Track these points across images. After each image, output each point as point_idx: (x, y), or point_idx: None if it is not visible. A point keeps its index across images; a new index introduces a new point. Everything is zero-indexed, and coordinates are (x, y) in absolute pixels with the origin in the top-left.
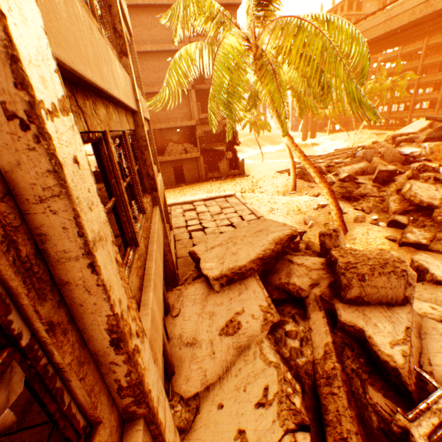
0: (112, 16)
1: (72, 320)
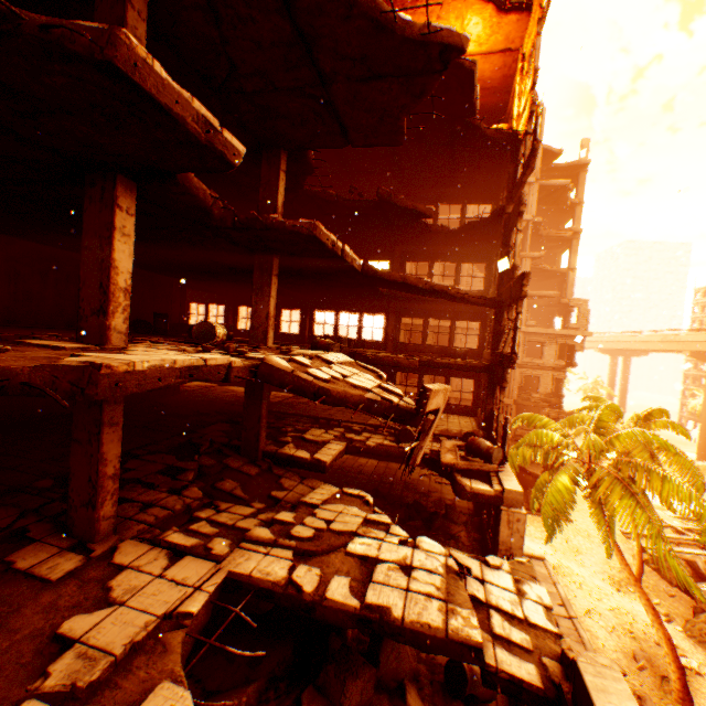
0: None
1: None
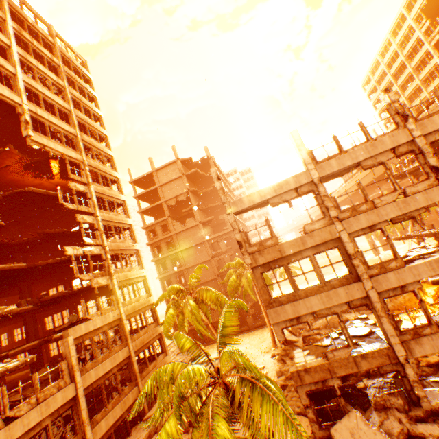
0: (124, 332)
1: (80, 418)
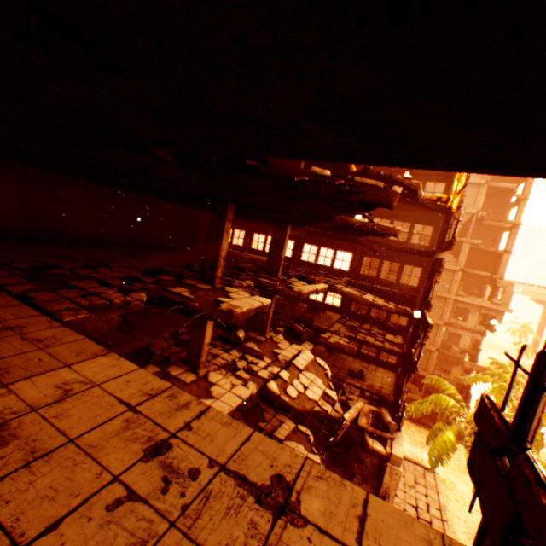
0: None
1: None
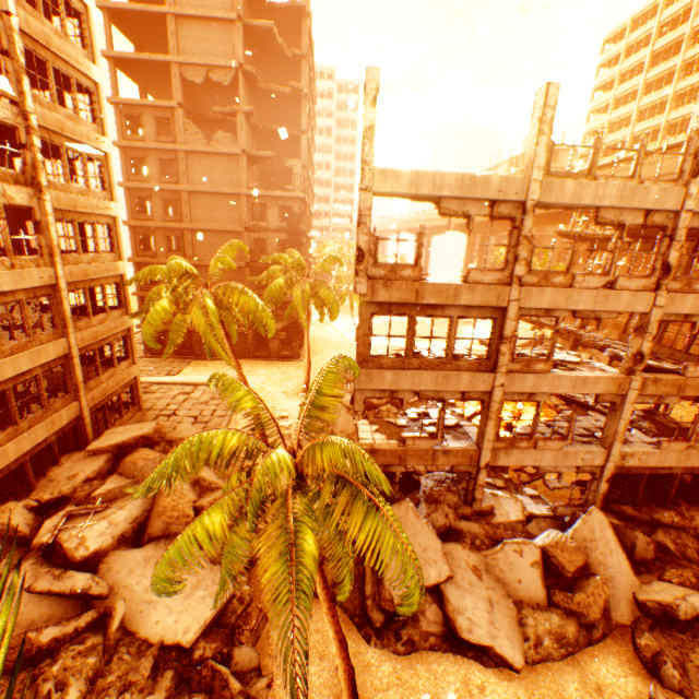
0: (62, 313)
1: None
